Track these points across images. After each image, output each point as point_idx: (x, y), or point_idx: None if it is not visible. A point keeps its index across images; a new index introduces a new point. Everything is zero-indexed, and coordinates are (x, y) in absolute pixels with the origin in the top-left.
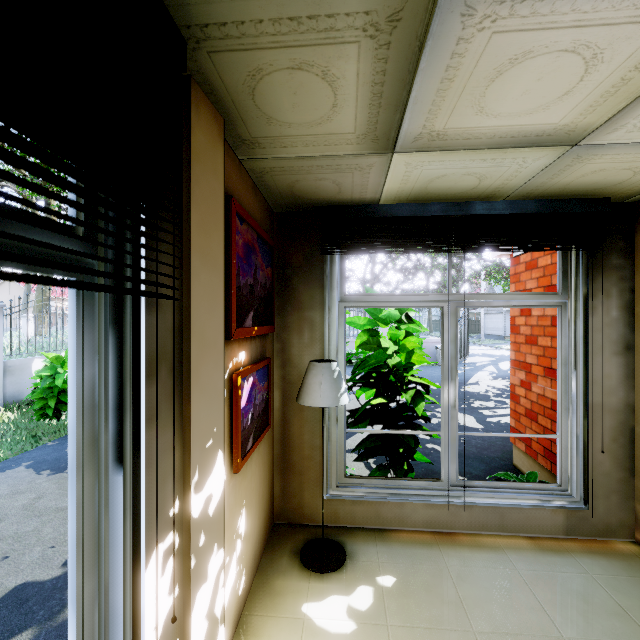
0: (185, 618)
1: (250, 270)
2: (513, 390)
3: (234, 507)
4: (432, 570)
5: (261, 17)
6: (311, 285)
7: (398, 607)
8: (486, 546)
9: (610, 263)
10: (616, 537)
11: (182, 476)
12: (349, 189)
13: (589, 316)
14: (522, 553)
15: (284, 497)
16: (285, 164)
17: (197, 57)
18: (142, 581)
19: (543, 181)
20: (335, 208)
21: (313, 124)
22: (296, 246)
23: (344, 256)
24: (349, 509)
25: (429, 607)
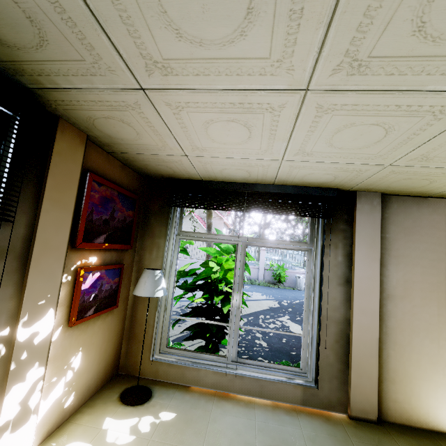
0: (1, 398)
1: (106, 211)
2: None
3: (68, 348)
4: (200, 413)
5: (78, 99)
6: (161, 223)
7: (164, 431)
8: (245, 404)
9: (338, 227)
10: (335, 410)
11: (16, 316)
12: (179, 171)
13: (324, 259)
14: (266, 412)
15: (127, 356)
16: (134, 156)
17: (59, 111)
18: None
19: (286, 176)
20: (178, 180)
21: (134, 140)
22: (156, 200)
23: (183, 208)
24: (165, 369)
25: (183, 434)
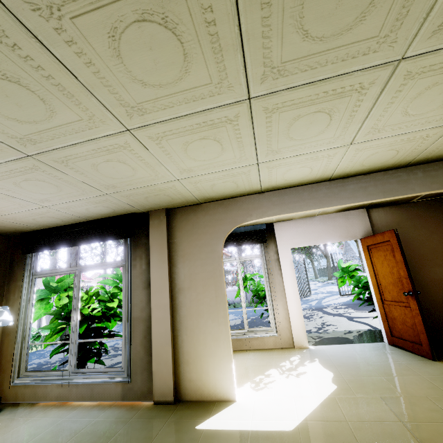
0: None
1: None
2: None
3: None
4: (22, 420)
5: None
6: (22, 269)
7: None
8: (71, 408)
9: (142, 242)
10: (147, 399)
11: None
12: (15, 227)
13: (133, 270)
14: (82, 410)
15: None
16: None
17: None
18: None
19: (80, 214)
20: (28, 233)
21: None
22: (18, 251)
23: (38, 253)
24: (23, 391)
25: None
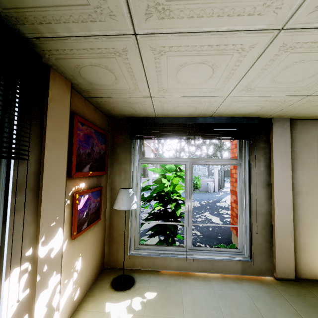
0: (32, 305)
1: (88, 146)
2: (231, 204)
3: (73, 256)
4: (173, 290)
5: (71, 48)
6: (125, 153)
7: (152, 307)
8: (203, 279)
9: (260, 146)
10: (265, 275)
11: (35, 238)
12: (139, 110)
13: (251, 170)
14: (219, 282)
15: (109, 254)
16: (106, 100)
17: (51, 60)
18: (3, 282)
19: (223, 109)
20: (136, 118)
21: (111, 85)
22: (119, 135)
23: (141, 140)
24: (140, 260)
25: (166, 307)
